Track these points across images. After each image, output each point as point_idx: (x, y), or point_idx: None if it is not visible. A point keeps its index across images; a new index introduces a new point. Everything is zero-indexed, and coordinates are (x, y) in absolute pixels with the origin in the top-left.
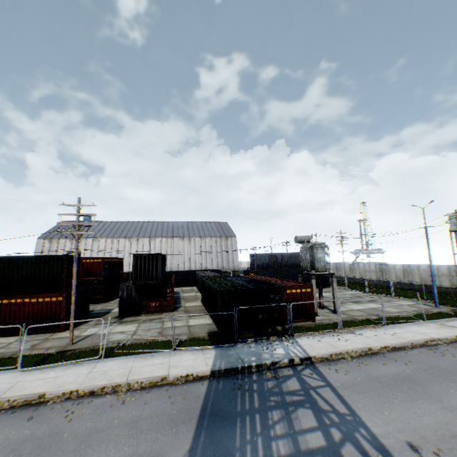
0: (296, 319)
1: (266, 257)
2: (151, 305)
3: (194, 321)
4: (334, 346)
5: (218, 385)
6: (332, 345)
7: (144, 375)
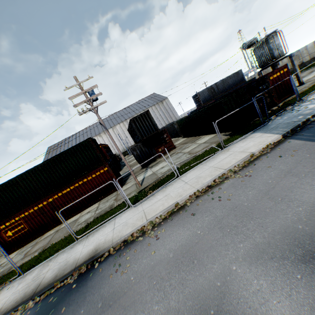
0: (283, 97)
1: (206, 91)
2: (159, 151)
3: (201, 141)
4: None
5: (306, 135)
6: None
7: (233, 162)
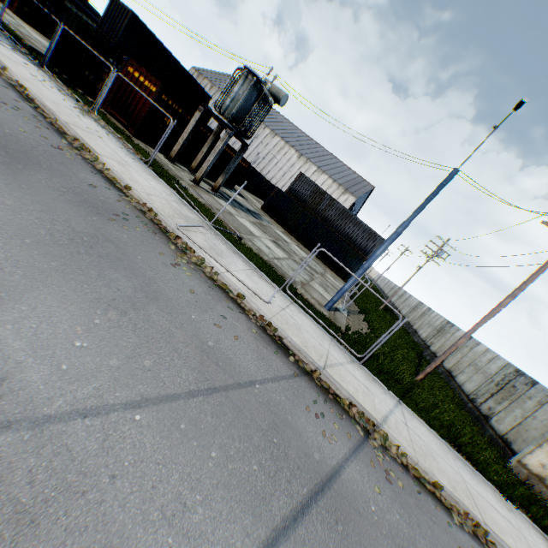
0: (117, 113)
1: (311, 187)
2: None
3: None
4: (4, 55)
5: None
6: (11, 59)
7: None
